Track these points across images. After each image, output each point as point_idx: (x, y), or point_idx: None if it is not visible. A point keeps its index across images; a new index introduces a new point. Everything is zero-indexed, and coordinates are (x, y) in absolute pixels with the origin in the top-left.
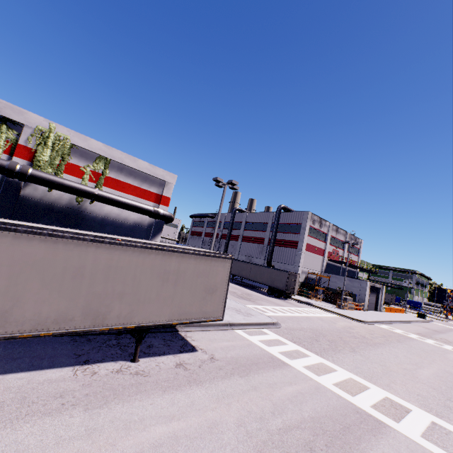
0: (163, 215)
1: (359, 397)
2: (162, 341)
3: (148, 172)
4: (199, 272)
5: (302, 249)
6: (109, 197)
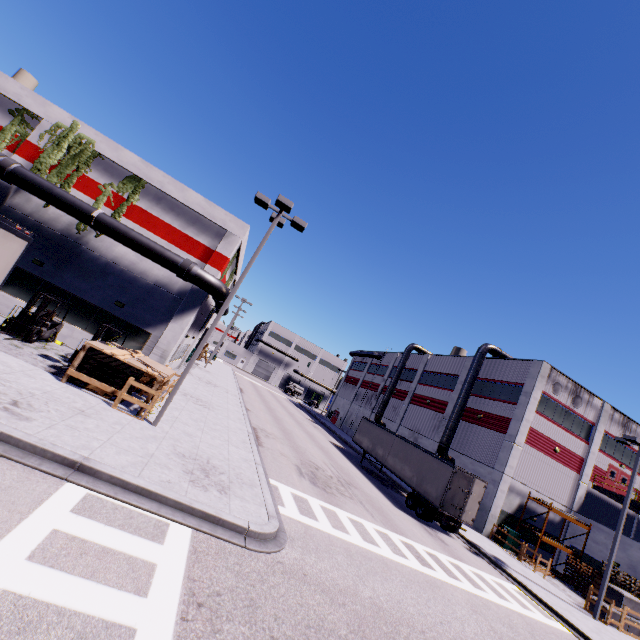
0: (196, 276)
1: None
2: None
3: (201, 210)
4: None
5: (517, 437)
6: (113, 225)
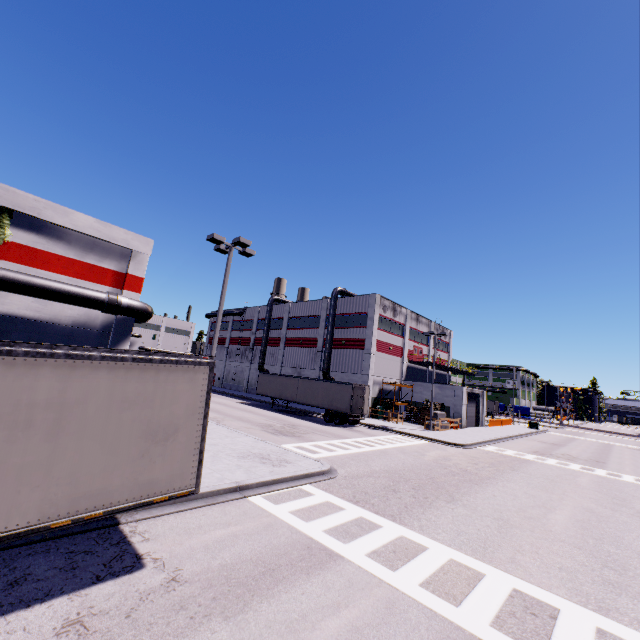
0: (127, 307)
1: (468, 605)
2: (62, 559)
3: (97, 234)
4: (127, 399)
5: (371, 349)
6: (8, 277)
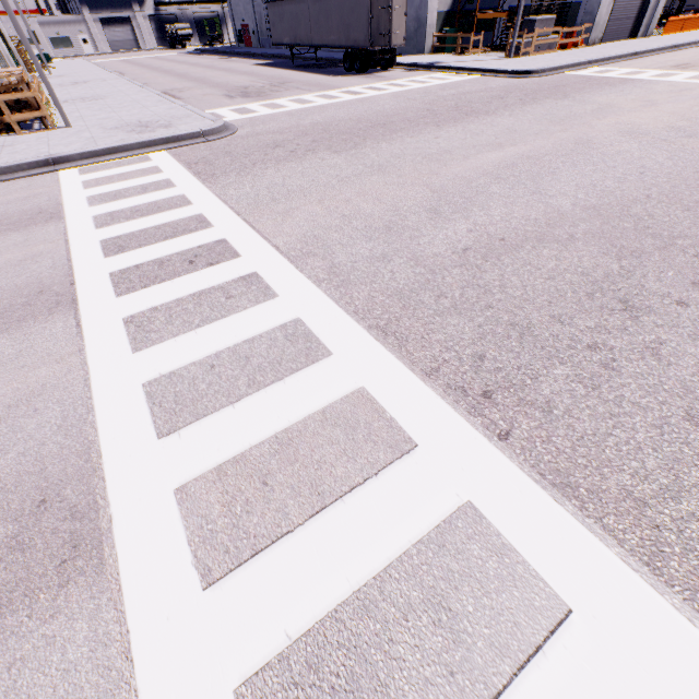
0: None
1: (124, 256)
2: None
3: None
4: None
5: None
6: None
